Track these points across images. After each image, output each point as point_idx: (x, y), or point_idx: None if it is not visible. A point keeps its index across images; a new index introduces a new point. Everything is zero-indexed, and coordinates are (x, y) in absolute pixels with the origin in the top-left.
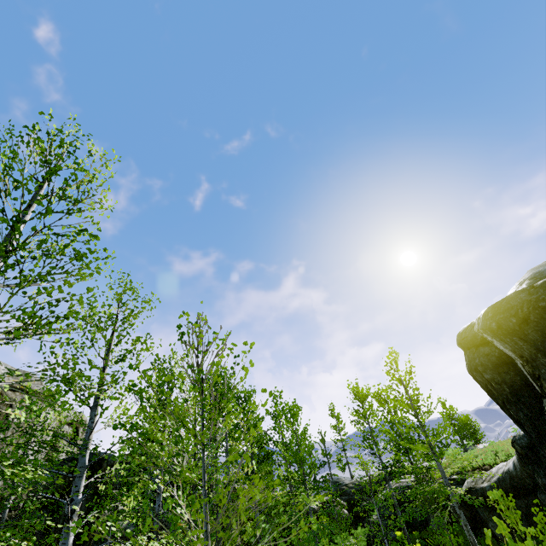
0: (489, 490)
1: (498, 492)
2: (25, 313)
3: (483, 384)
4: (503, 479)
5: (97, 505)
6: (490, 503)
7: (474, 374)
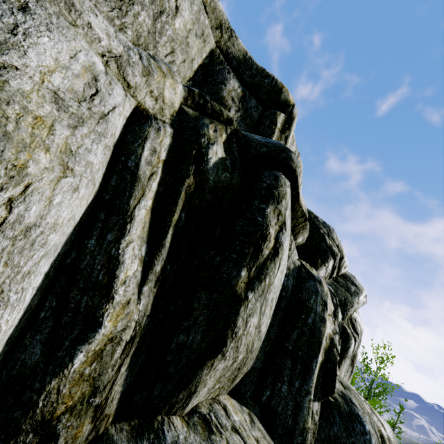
0: None
1: None
2: None
3: None
4: None
5: None
6: None
7: None
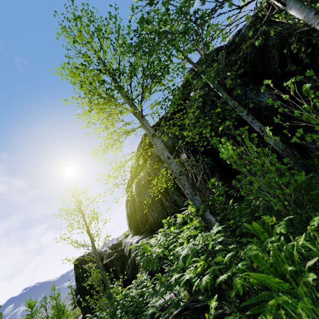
0: None
1: None
2: None
3: None
4: None
5: None
6: None
7: None
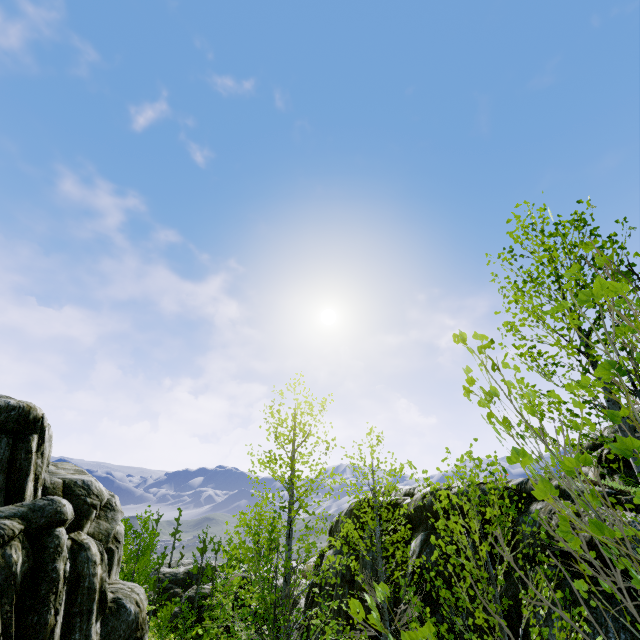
0: None
1: None
2: None
3: None
4: None
5: None
6: None
7: None
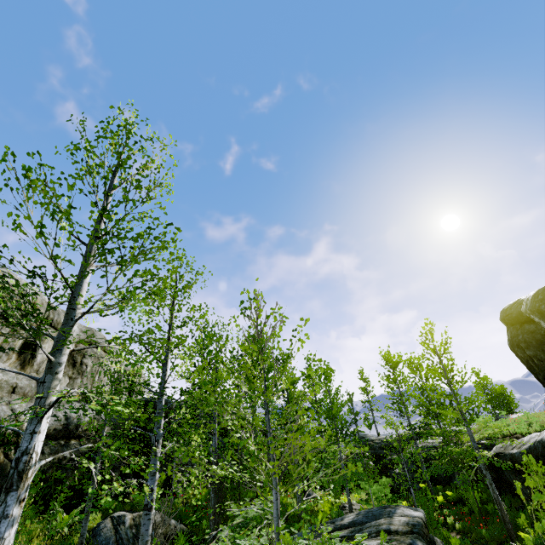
0: (518, 456)
1: (530, 455)
2: (128, 292)
3: (524, 359)
4: (535, 447)
5: (163, 439)
6: (519, 468)
7: (516, 350)
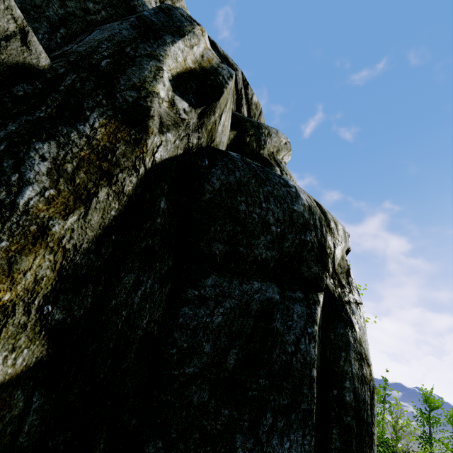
0: None
1: None
2: None
3: None
4: None
5: None
6: None
7: None
